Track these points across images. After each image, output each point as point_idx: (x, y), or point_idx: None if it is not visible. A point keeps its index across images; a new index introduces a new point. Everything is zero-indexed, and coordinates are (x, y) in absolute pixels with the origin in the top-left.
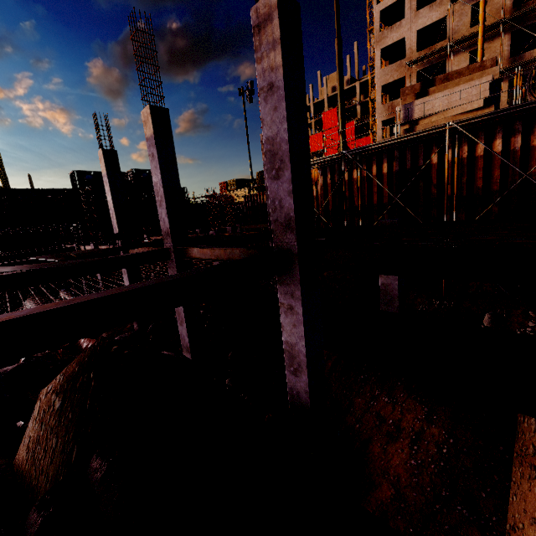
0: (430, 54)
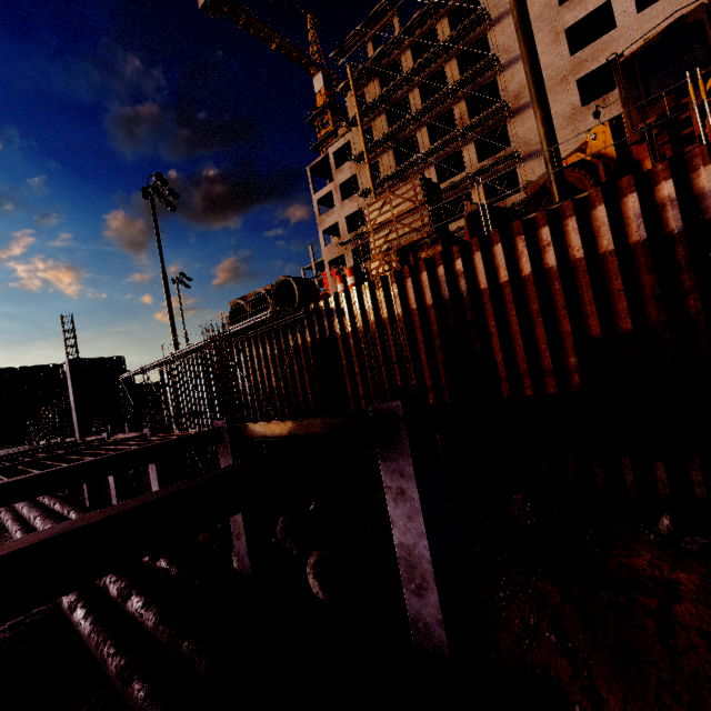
0: (354, 237)
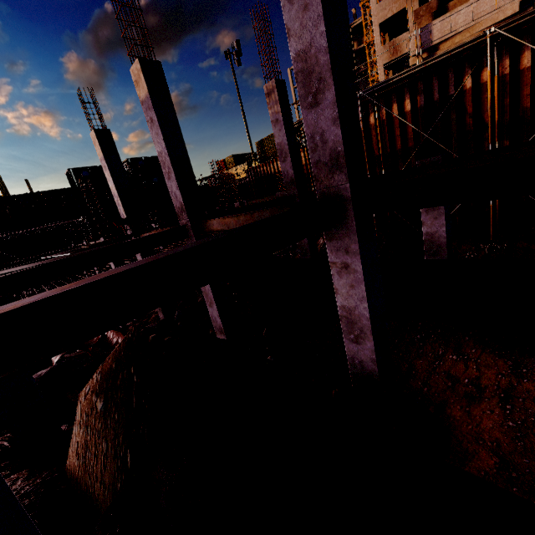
0: None
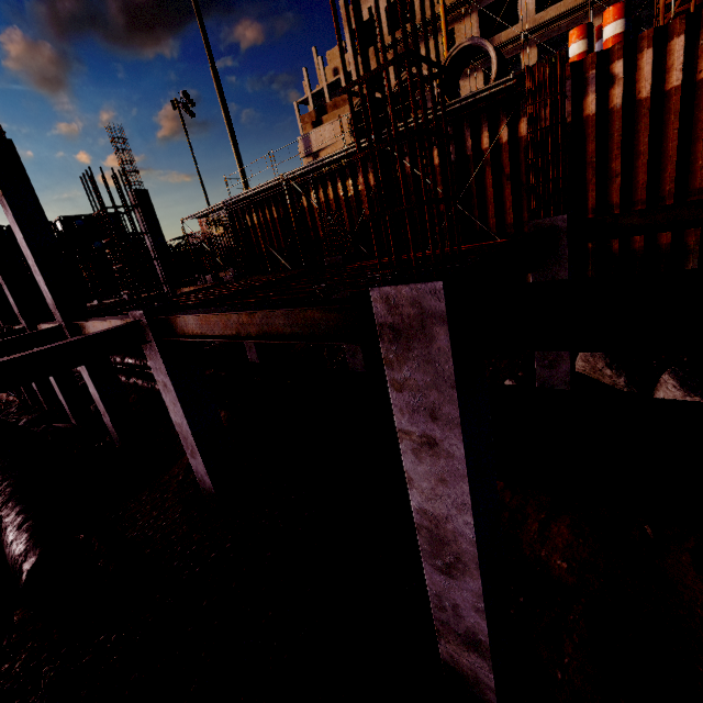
0: (399, 39)
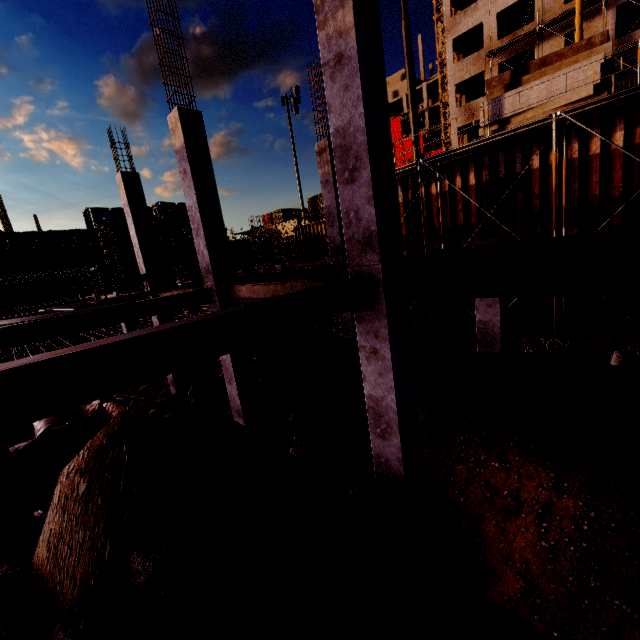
0: (514, 40)
